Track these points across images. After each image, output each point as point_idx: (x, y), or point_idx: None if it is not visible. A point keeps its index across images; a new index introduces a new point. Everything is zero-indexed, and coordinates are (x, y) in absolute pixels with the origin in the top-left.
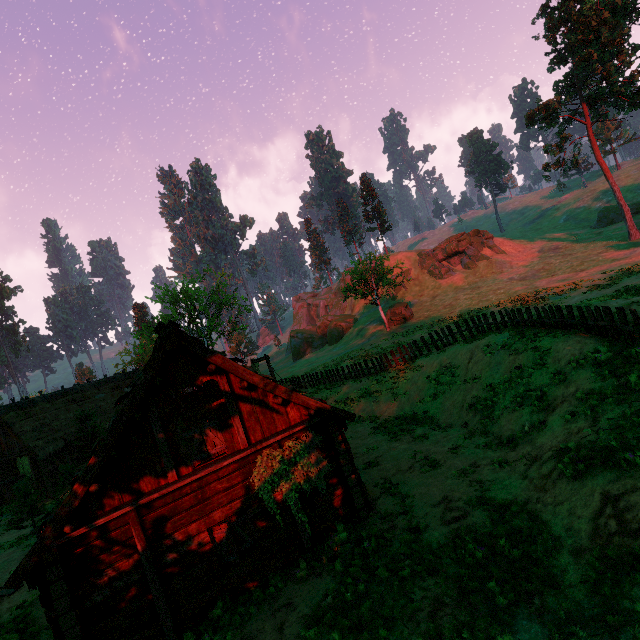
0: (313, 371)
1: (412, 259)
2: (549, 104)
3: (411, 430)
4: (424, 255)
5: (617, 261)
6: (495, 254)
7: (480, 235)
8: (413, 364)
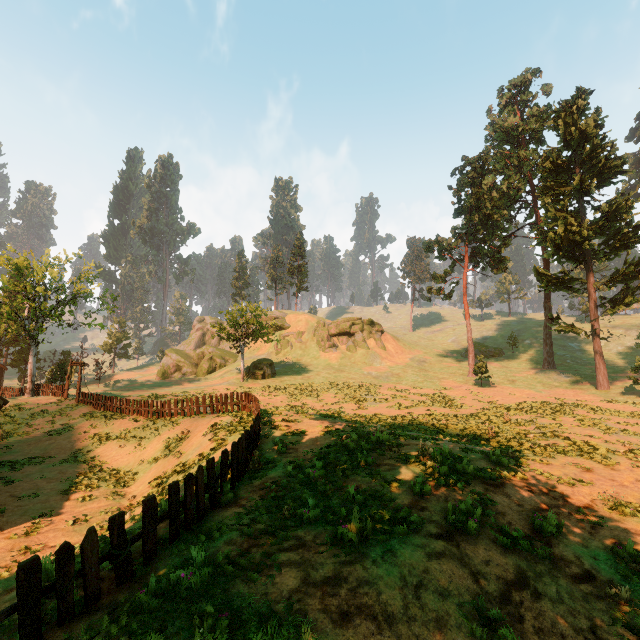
0: (137, 395)
1: (310, 324)
2: (443, 241)
3: (94, 487)
4: (321, 324)
5: (442, 390)
6: (377, 347)
7: (373, 326)
8: (180, 420)
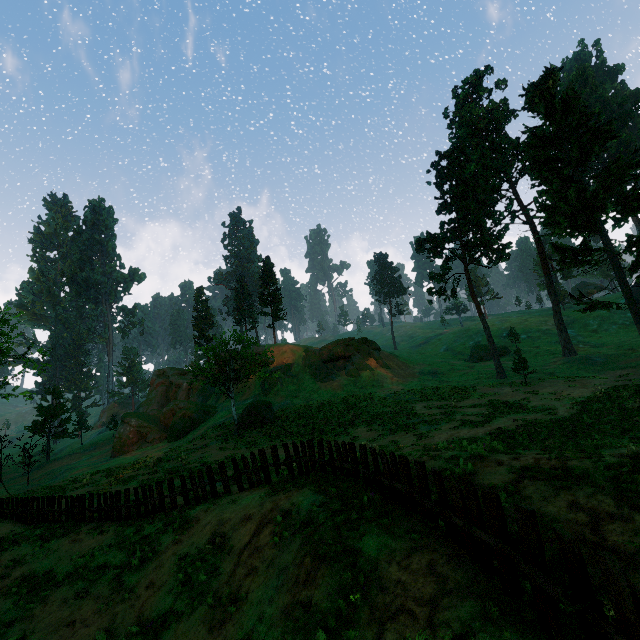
0: (91, 485)
1: (297, 354)
2: (436, 237)
3: None
4: (310, 352)
5: (488, 396)
6: (379, 366)
7: (368, 344)
8: (188, 514)
